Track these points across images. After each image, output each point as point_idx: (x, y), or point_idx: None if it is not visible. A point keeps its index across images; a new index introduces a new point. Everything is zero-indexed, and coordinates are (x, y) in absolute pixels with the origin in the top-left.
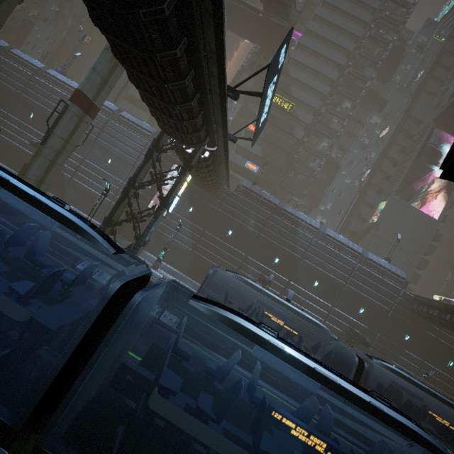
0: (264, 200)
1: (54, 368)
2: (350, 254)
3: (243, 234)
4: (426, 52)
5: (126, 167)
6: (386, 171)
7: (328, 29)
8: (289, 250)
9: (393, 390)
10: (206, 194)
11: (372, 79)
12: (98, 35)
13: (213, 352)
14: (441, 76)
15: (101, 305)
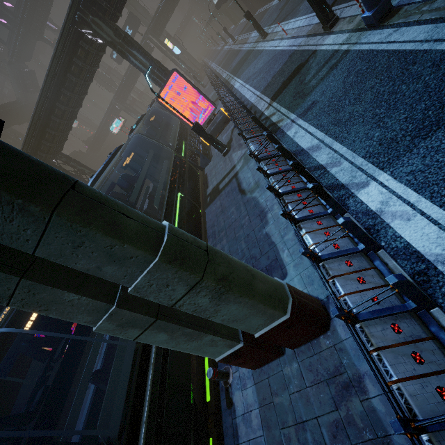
0: None
1: None
2: None
3: None
4: None
5: None
6: None
7: None
8: None
9: None
10: None
11: None
12: None
13: None
14: None
15: None
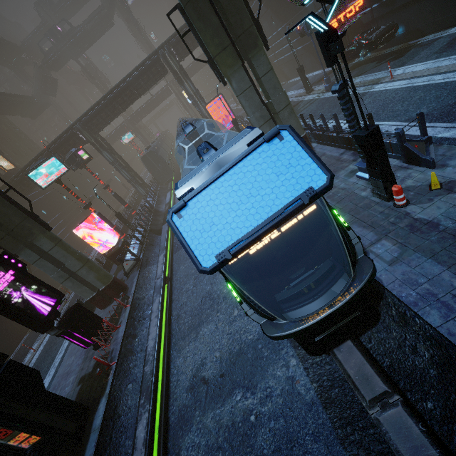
0: None
1: None
2: None
3: None
4: None
5: None
6: None
7: None
8: None
9: None
10: None
11: None
12: None
13: None
14: None
15: None
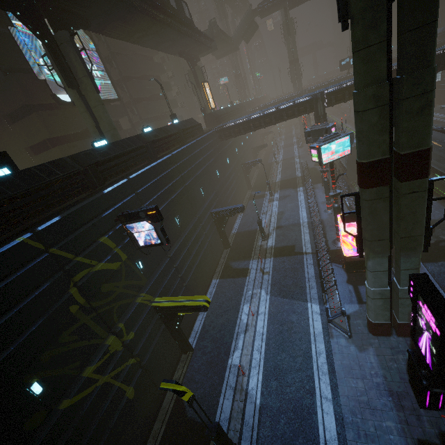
0: None
1: None
2: None
3: None
4: None
5: None
6: None
7: None
8: None
9: None
10: None
11: None
12: None
13: None
14: None
15: None
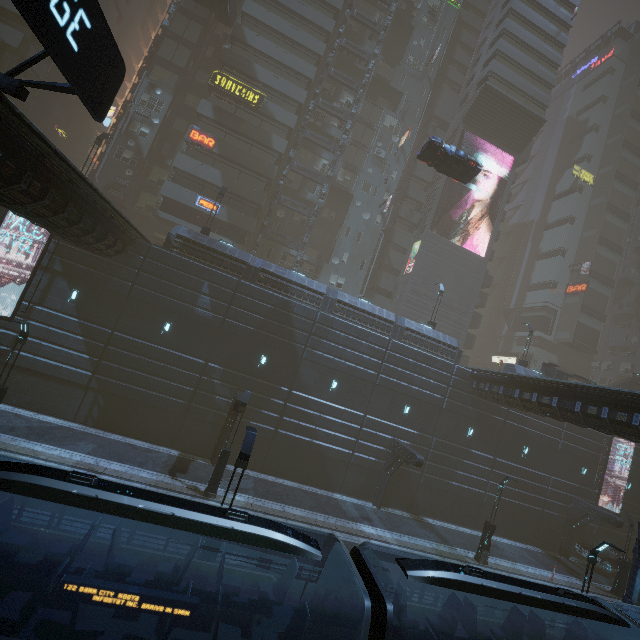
0: (224, 257)
1: None
2: (378, 326)
3: (194, 325)
4: (441, 22)
5: None
6: (415, 197)
7: None
8: (281, 338)
9: (458, 610)
10: (103, 260)
11: (375, 58)
12: None
13: None
14: (463, 59)
15: None
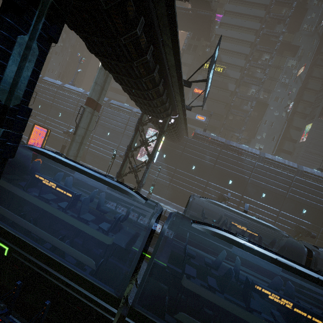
0: (214, 141)
1: (131, 267)
2: (287, 170)
3: (203, 167)
4: None
5: (119, 135)
6: (307, 100)
7: (242, 6)
8: (238, 173)
9: None
10: (173, 144)
11: (283, 33)
12: (86, 53)
13: (201, 252)
14: None
15: (148, 232)
